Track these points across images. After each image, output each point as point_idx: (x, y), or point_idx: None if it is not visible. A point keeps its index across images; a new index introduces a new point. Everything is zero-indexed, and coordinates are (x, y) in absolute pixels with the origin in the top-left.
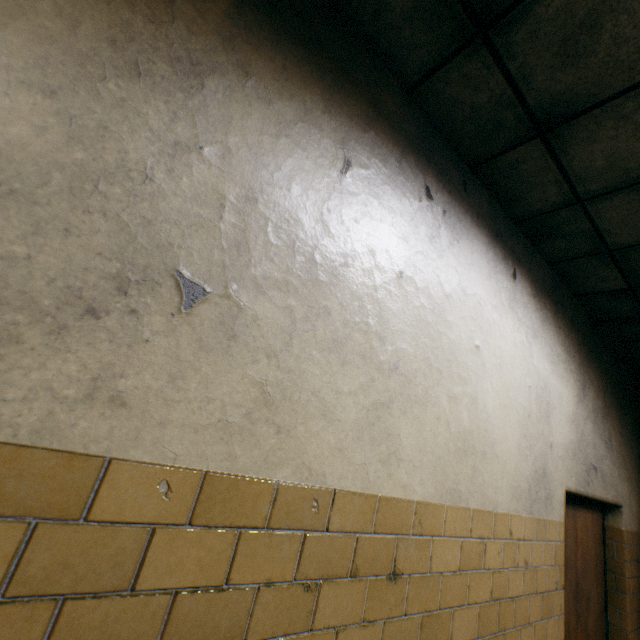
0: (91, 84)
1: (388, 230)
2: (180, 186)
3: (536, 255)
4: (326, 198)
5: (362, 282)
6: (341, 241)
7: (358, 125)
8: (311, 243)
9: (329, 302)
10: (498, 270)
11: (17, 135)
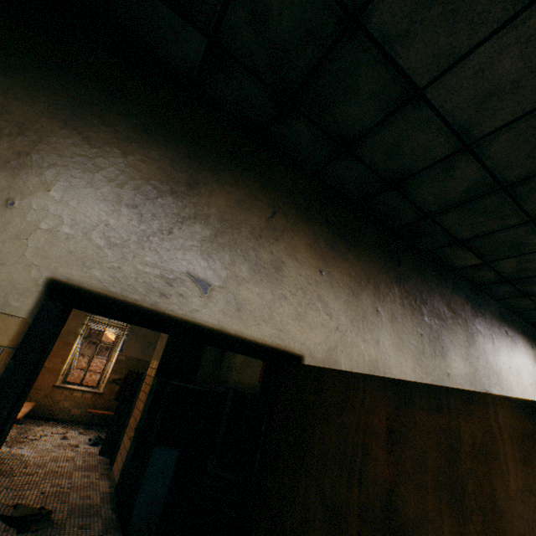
0: (468, 353)
1: (503, 353)
2: (480, 367)
3: (535, 331)
4: (493, 353)
5: (504, 374)
6: (498, 364)
7: (490, 323)
8: (495, 368)
9: (502, 384)
10: (527, 348)
11: (468, 371)
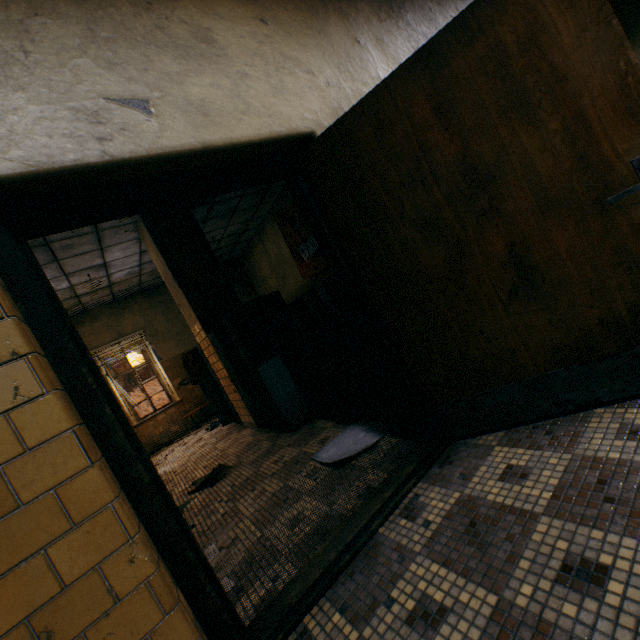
0: None
1: None
2: None
3: None
4: None
5: None
6: None
7: None
8: None
9: None
10: None
11: None
